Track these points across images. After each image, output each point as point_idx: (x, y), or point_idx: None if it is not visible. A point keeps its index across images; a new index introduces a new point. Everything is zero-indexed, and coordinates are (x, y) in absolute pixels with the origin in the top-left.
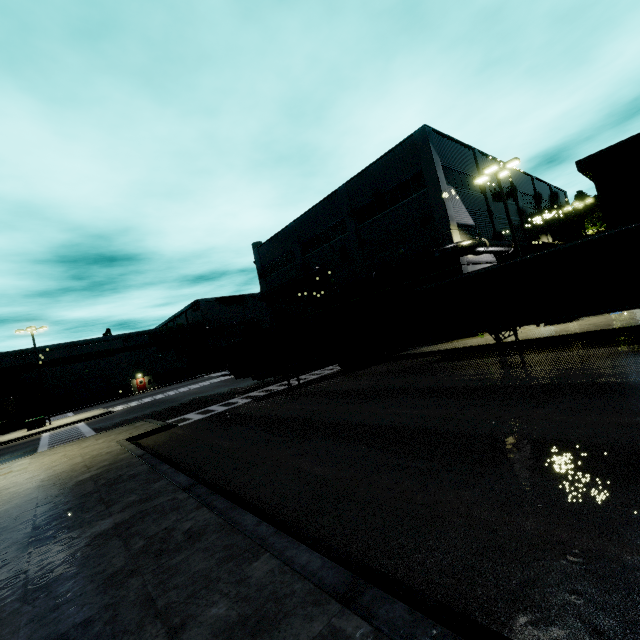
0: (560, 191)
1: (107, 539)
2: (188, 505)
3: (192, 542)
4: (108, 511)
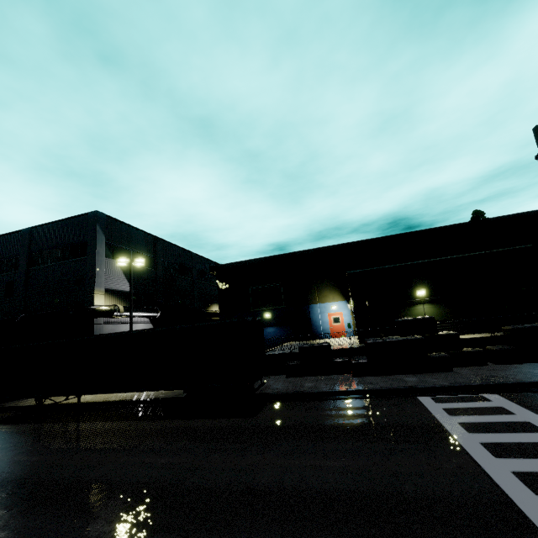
0: None
1: None
2: None
3: None
4: None
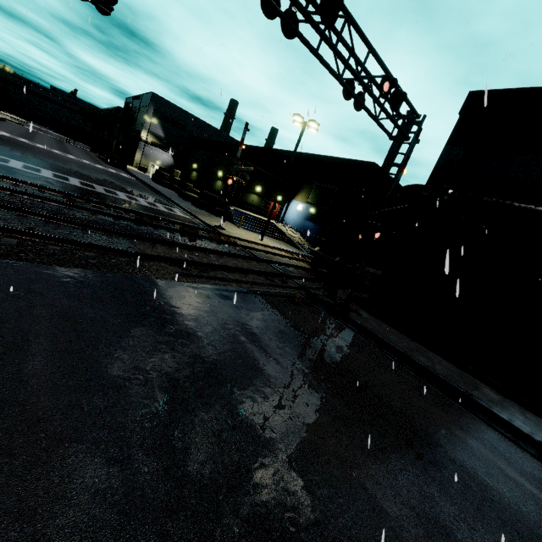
0: None
1: None
2: None
3: None
4: None
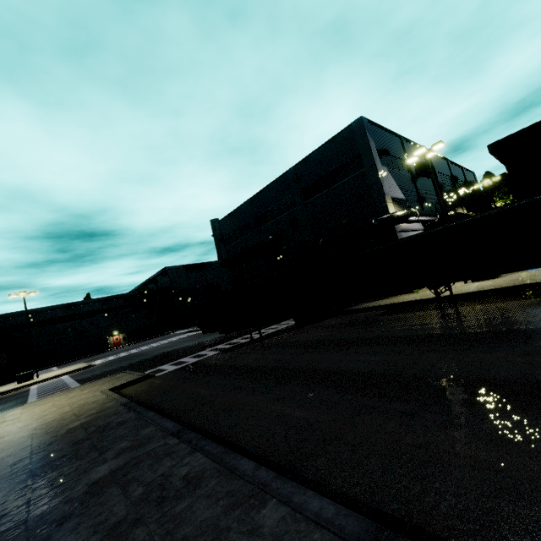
0: (470, 172)
1: (105, 486)
2: (180, 450)
3: (192, 488)
4: (102, 458)
